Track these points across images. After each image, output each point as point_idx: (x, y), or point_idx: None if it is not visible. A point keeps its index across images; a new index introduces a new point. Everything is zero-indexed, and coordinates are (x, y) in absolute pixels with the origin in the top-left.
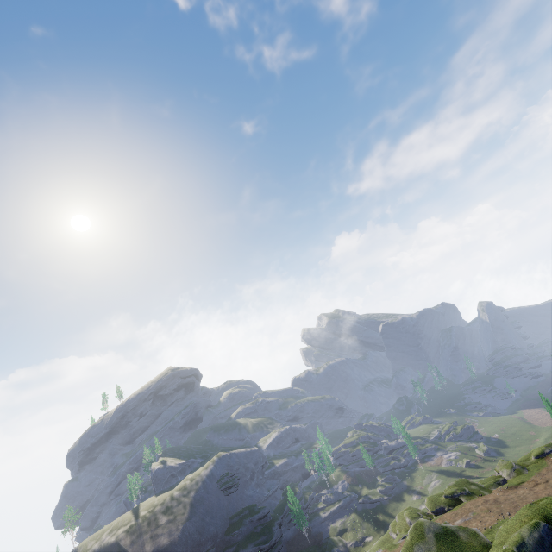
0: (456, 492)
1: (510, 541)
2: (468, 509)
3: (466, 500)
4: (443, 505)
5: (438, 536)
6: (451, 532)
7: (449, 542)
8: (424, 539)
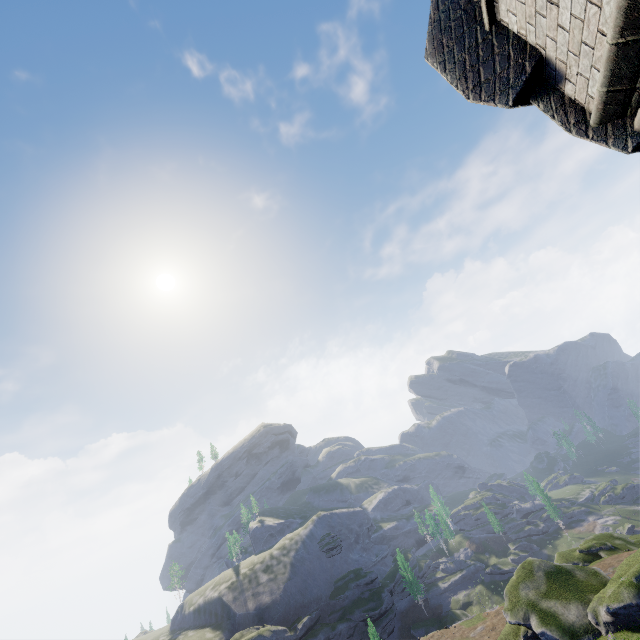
0: (594, 546)
1: (629, 572)
2: (608, 564)
3: (606, 555)
4: (577, 561)
5: (549, 574)
6: (565, 571)
7: (562, 580)
8: (533, 577)
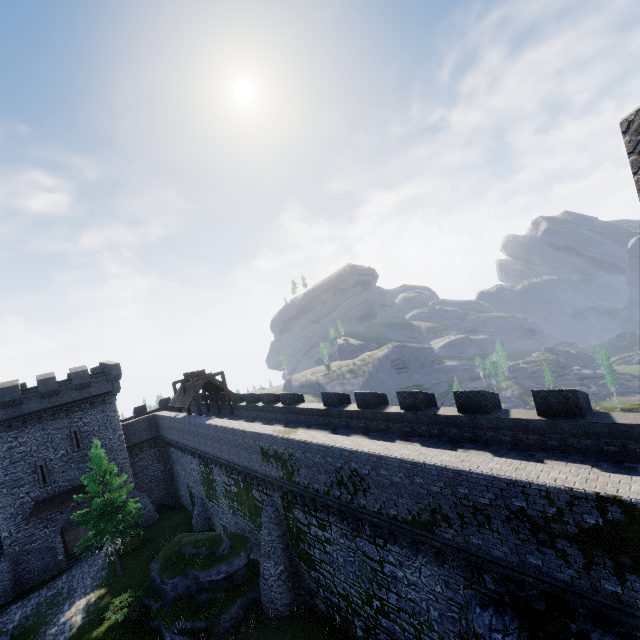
0: (637, 409)
1: None
2: None
3: None
4: None
5: None
6: None
7: None
8: None
